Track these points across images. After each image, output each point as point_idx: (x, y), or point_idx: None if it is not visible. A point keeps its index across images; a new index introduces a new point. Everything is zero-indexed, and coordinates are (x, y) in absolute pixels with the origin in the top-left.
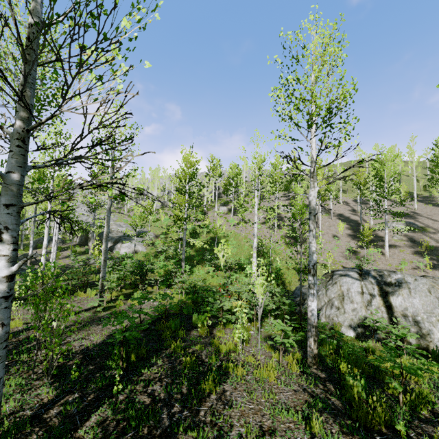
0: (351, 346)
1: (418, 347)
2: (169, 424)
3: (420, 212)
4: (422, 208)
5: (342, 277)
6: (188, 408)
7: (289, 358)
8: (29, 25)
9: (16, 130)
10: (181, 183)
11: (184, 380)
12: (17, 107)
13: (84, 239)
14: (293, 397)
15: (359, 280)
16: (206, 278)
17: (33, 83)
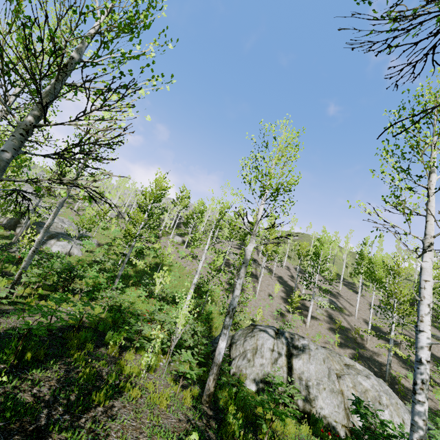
0: (245, 393)
1: (303, 410)
2: (46, 423)
3: (342, 294)
4: (345, 291)
5: (261, 332)
6: (71, 413)
7: (187, 392)
8: (71, 57)
9: (25, 122)
10: (145, 201)
11: (76, 389)
12: (34, 106)
13: (14, 222)
14: (175, 424)
15: (274, 338)
16: (136, 301)
17: (55, 95)
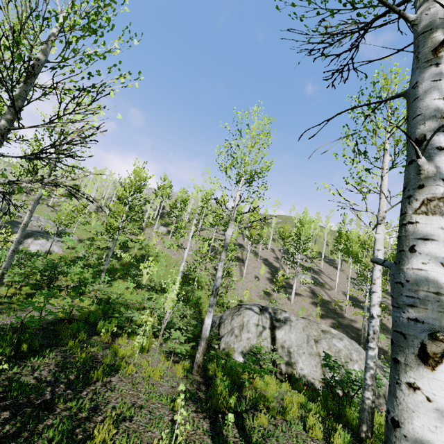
0: (231, 361)
1: (286, 373)
2: (51, 397)
3: (324, 270)
4: (326, 268)
5: (247, 310)
6: (73, 389)
7: (179, 366)
8: (36, 58)
9: None
10: (125, 193)
11: (75, 370)
12: (6, 110)
13: None
14: (169, 390)
15: (258, 314)
16: (125, 293)
17: (26, 98)
